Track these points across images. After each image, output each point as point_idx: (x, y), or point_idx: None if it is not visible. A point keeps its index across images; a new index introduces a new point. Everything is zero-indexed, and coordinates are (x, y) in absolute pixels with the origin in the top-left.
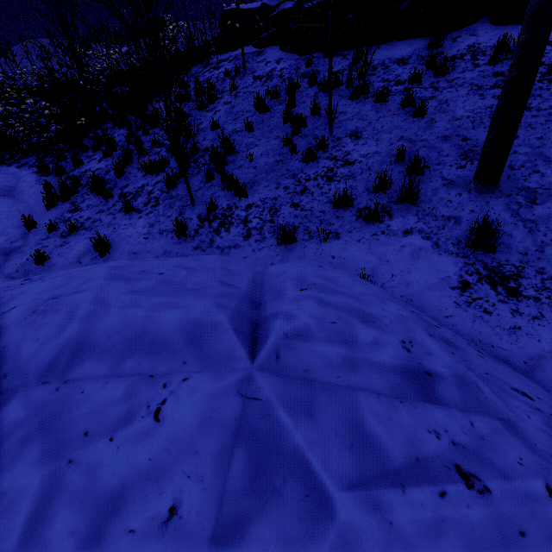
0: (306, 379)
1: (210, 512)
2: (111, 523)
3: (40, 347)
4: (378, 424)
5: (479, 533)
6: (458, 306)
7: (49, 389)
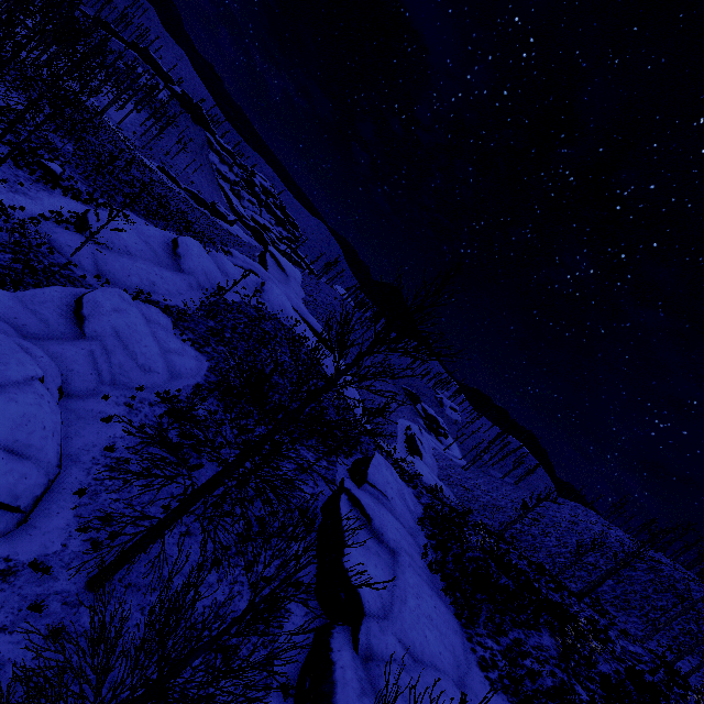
0: None
1: None
2: None
3: None
4: None
5: None
6: None
7: None
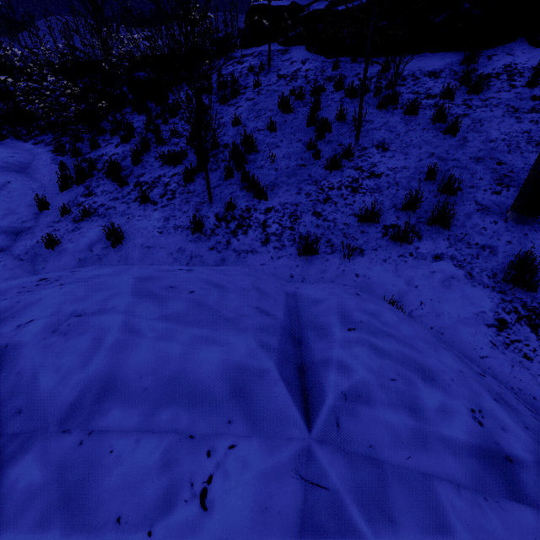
0: (373, 458)
1: None
2: None
3: (61, 380)
4: (470, 538)
5: None
6: (494, 347)
7: (71, 442)
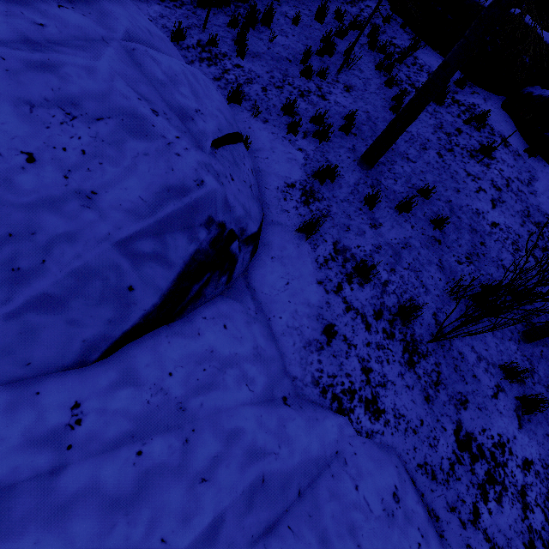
0: (137, 65)
1: (56, 38)
2: (16, 5)
3: None
4: (146, 90)
5: (139, 111)
6: (277, 189)
7: None
